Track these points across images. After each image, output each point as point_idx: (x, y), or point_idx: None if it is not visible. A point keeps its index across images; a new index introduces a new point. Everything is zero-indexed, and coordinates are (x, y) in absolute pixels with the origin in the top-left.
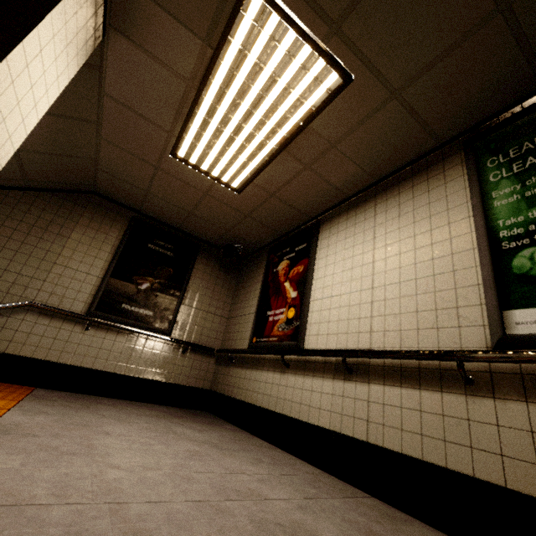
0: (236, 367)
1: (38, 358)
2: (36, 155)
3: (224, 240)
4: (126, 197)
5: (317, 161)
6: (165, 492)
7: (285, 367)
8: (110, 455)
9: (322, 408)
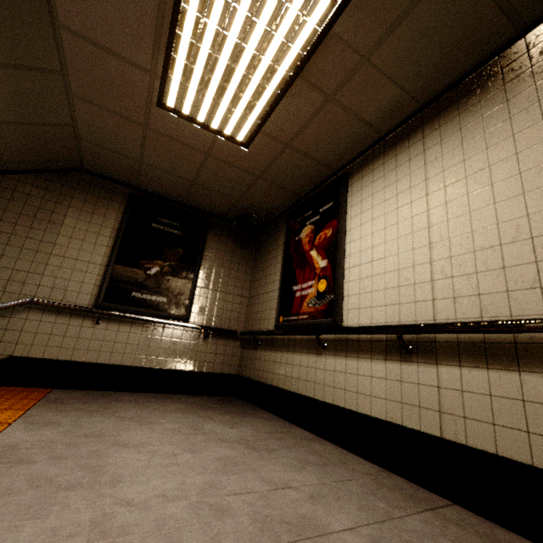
0: (264, 349)
1: (50, 358)
2: (2, 126)
3: (235, 211)
4: (118, 171)
5: (343, 87)
6: (190, 542)
7: (321, 348)
8: (122, 481)
9: (373, 395)
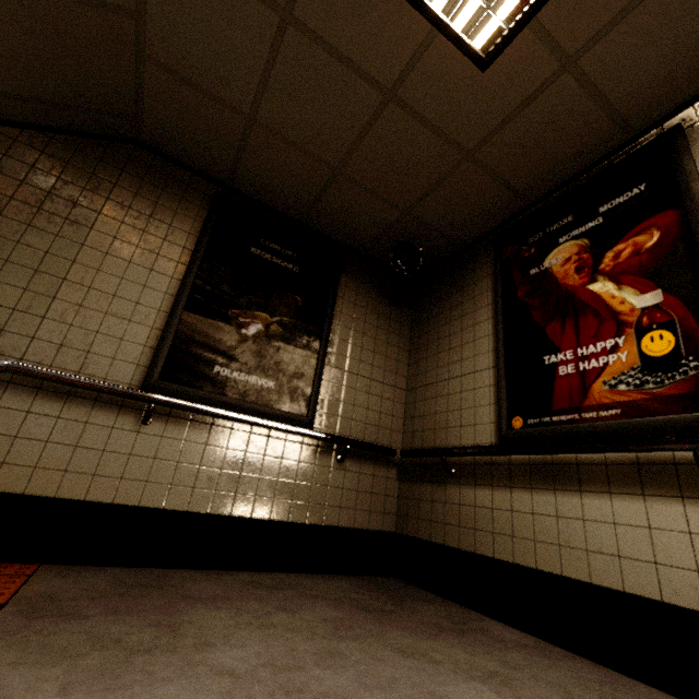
0: (469, 484)
1: (40, 493)
2: None
3: (388, 240)
4: (202, 145)
5: None
6: None
7: (698, 482)
8: None
9: None
